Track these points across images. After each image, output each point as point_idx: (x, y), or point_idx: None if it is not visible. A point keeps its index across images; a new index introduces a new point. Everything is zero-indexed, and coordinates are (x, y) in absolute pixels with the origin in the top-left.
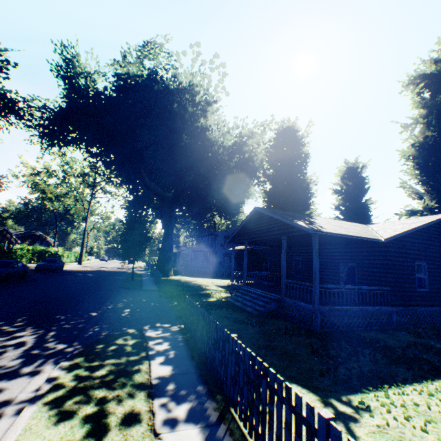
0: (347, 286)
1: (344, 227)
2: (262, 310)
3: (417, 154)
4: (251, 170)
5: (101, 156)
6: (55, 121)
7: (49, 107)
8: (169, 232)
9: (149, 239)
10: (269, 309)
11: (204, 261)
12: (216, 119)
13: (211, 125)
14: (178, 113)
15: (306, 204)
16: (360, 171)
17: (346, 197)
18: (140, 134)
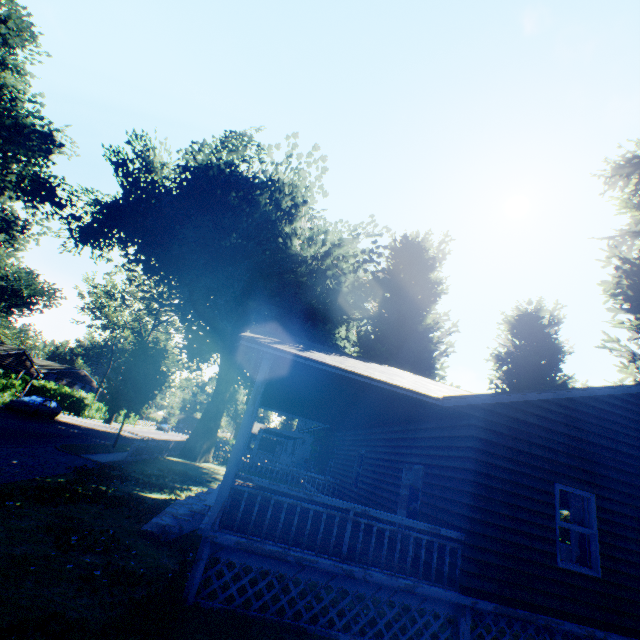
0: (325, 497)
1: (393, 375)
2: (165, 524)
3: (630, 284)
4: (342, 300)
5: (143, 263)
6: (96, 214)
7: (106, 202)
8: (220, 388)
9: (156, 383)
10: (186, 526)
11: (290, 455)
12: (303, 225)
13: (298, 234)
14: (240, 208)
15: (424, 364)
16: (543, 324)
17: (515, 367)
18: (181, 231)
